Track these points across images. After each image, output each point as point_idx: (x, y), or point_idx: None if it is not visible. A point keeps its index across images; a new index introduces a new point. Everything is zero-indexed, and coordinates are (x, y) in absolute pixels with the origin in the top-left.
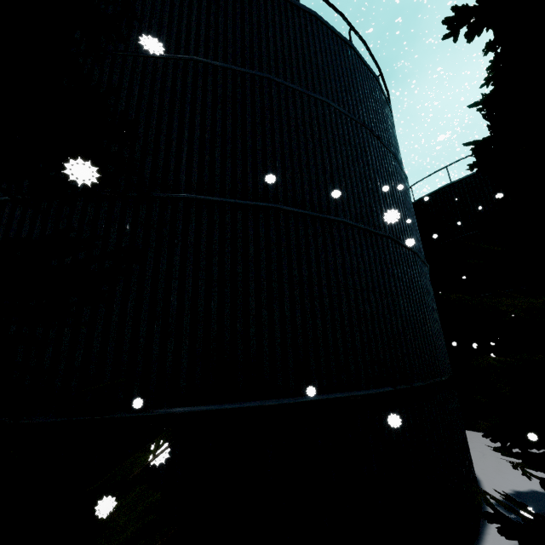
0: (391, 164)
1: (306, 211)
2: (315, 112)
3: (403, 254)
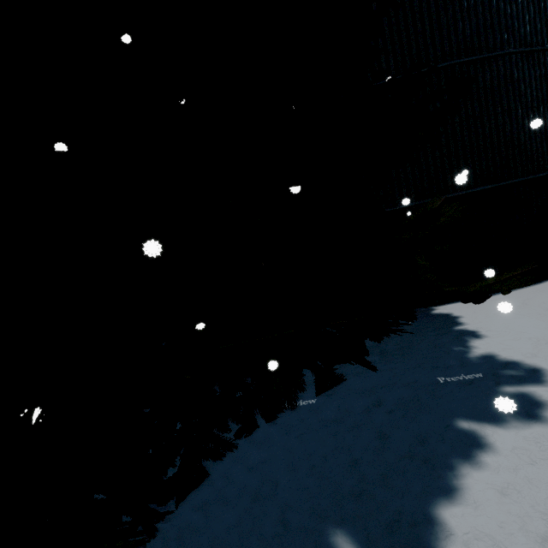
0: None
1: (476, 57)
2: None
3: None
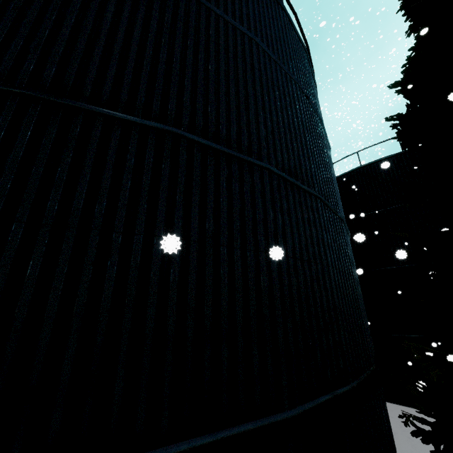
0: (318, 127)
1: (220, 145)
2: (241, 45)
3: (331, 218)
